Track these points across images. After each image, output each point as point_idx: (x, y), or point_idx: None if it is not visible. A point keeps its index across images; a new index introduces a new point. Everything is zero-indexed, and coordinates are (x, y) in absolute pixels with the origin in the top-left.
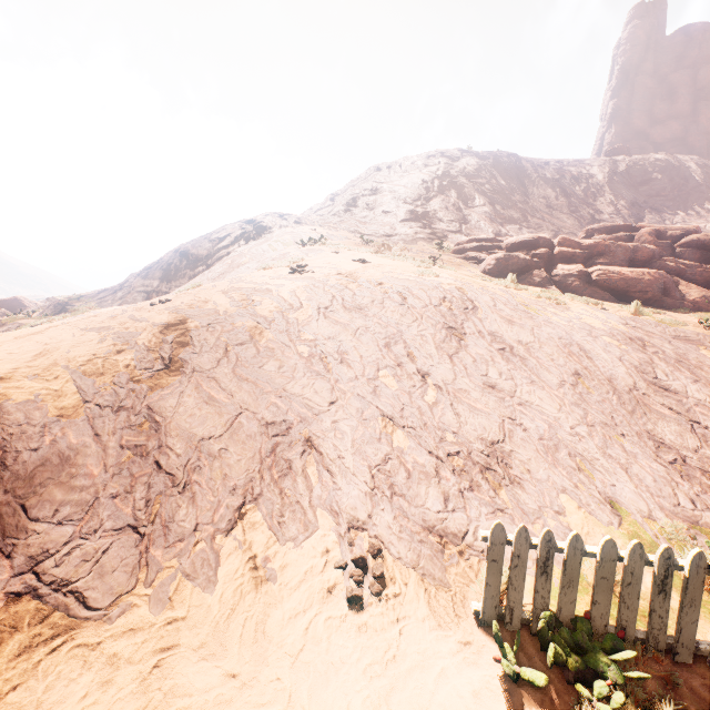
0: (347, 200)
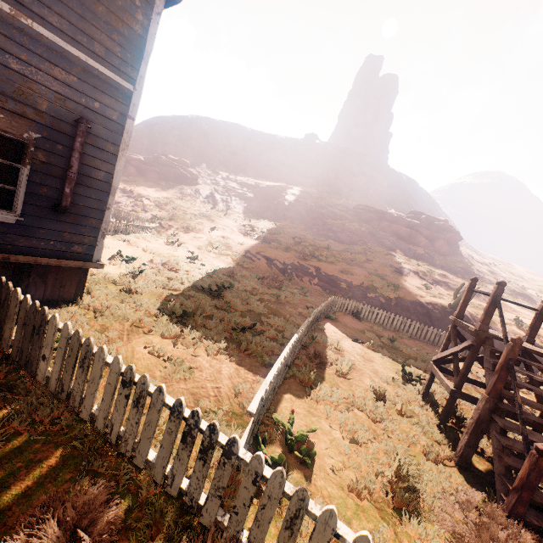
0: None
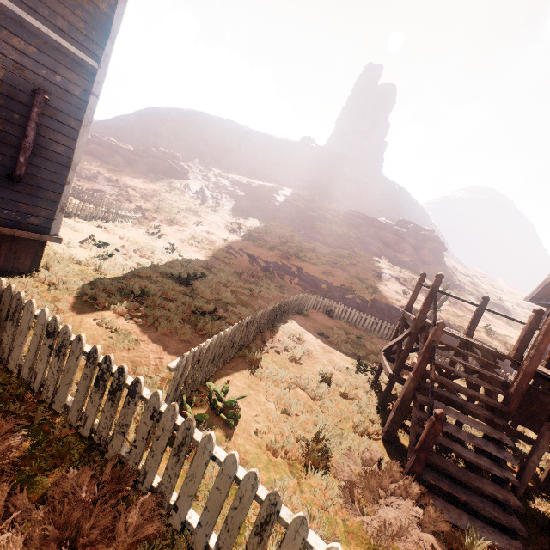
0: (117, 117)
